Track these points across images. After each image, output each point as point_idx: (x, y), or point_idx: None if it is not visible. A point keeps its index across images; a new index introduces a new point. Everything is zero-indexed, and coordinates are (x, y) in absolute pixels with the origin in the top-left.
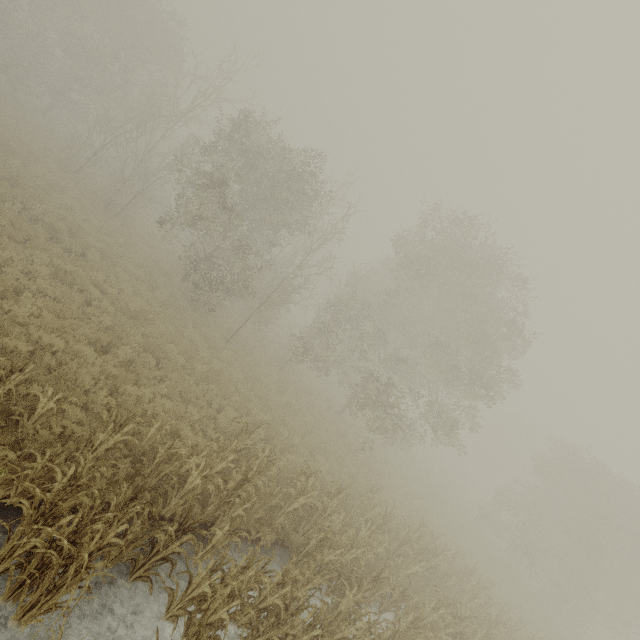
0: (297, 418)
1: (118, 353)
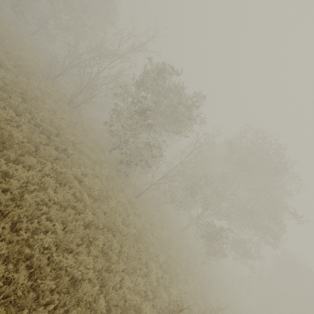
0: (172, 246)
1: (98, 243)
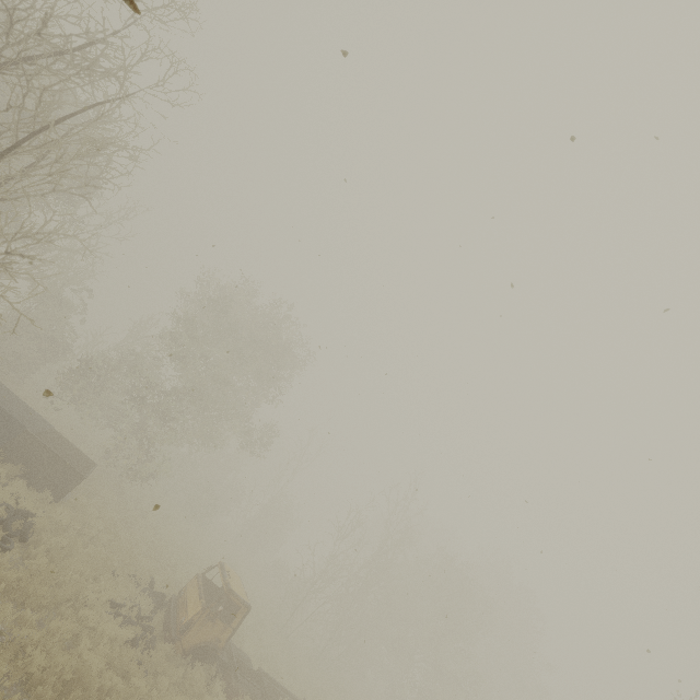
0: None
1: None
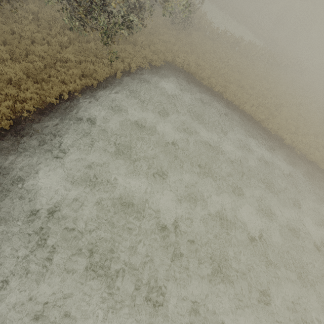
0: None
1: None
